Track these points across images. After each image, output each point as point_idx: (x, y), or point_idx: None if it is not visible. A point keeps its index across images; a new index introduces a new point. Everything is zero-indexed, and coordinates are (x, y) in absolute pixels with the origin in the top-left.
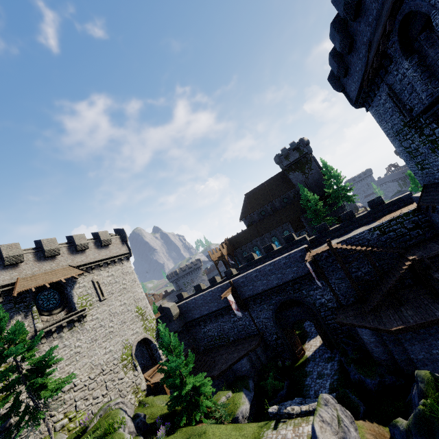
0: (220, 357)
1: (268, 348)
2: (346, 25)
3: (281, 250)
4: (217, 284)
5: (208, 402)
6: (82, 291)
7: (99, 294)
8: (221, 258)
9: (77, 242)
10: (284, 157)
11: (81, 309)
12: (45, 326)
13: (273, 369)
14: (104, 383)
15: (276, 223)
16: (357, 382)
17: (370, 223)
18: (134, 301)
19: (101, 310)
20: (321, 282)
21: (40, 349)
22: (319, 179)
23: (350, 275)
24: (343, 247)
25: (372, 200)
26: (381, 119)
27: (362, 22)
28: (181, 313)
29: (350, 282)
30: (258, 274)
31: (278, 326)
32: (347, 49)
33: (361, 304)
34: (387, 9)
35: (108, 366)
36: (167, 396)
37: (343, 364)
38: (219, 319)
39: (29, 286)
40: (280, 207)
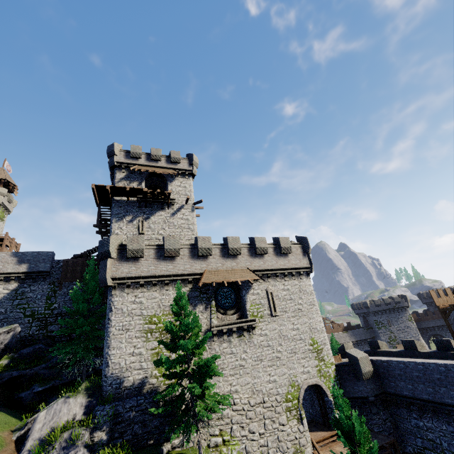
0: None
1: None
2: None
3: None
4: None
5: None
6: (255, 299)
7: (271, 307)
8: None
9: (257, 245)
10: None
11: (252, 318)
12: (218, 324)
13: None
14: (263, 419)
15: None
16: None
17: None
18: (308, 329)
19: (271, 327)
20: None
21: (212, 346)
22: None
23: None
24: None
25: None
26: None
27: None
28: (375, 373)
29: None
30: None
31: None
32: None
33: None
34: None
35: (269, 399)
36: None
37: None
38: None
39: (211, 279)
40: None
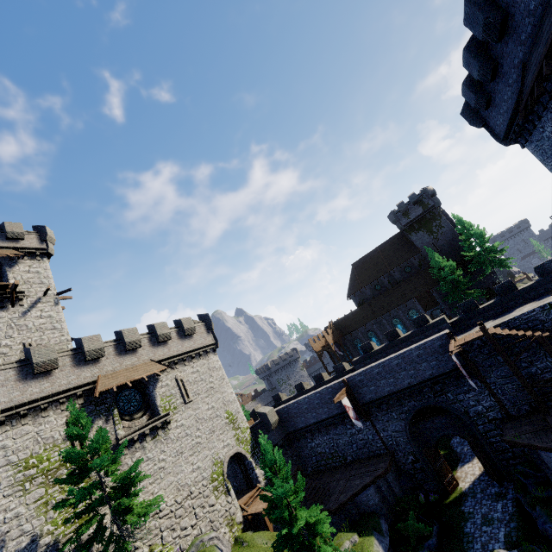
0: (336, 483)
1: (402, 475)
2: (486, 47)
3: (411, 336)
4: (325, 383)
5: (328, 547)
6: (165, 391)
7: (183, 395)
8: (325, 347)
9: (159, 332)
10: (402, 214)
11: (165, 413)
12: (127, 434)
13: (413, 505)
14: (193, 510)
15: (397, 301)
16: (549, 535)
17: (542, 298)
18: (223, 404)
19: (187, 415)
20: (474, 382)
21: (122, 462)
22: (453, 239)
23: (519, 372)
24: (504, 333)
25: (541, 265)
26: (546, 157)
27: (510, 41)
28: (280, 420)
29: (520, 382)
30: (382, 369)
31: (415, 444)
32: (489, 75)
33: (541, 416)
34: (551, 24)
35: (196, 487)
36: (270, 533)
37: (523, 505)
38: (330, 431)
39: (110, 385)
40: (402, 279)
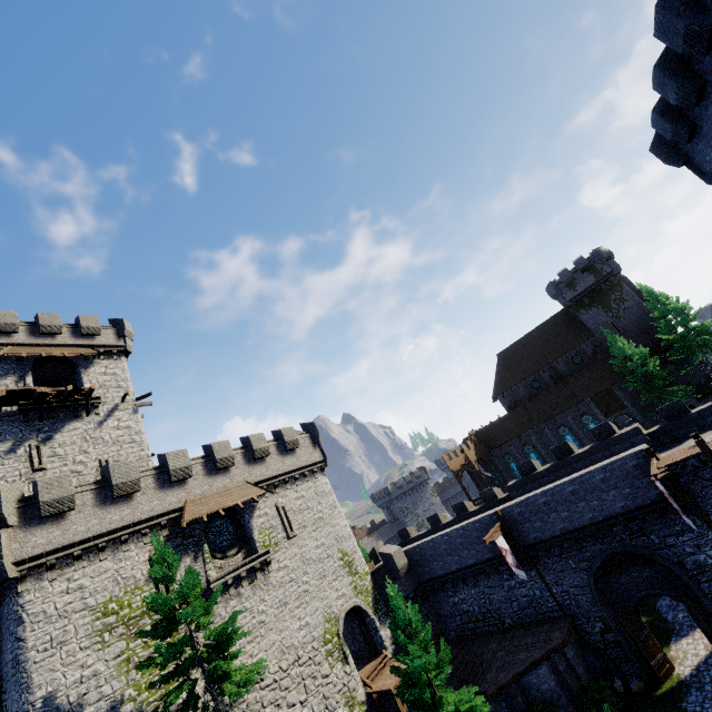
0: (491, 655)
1: (588, 649)
2: (688, 62)
3: (589, 453)
4: (469, 515)
5: None
6: (264, 522)
7: (286, 527)
8: (466, 466)
9: (255, 446)
10: (565, 285)
11: (265, 550)
12: (220, 576)
13: (607, 696)
14: (302, 681)
15: (563, 403)
16: None
17: None
18: (335, 540)
19: (291, 553)
20: (691, 520)
21: (214, 612)
22: (642, 316)
23: None
24: None
25: None
26: None
27: None
28: (410, 564)
29: None
30: (551, 499)
31: (605, 605)
32: (693, 98)
33: None
34: None
35: (304, 651)
36: None
37: None
38: (480, 582)
39: (199, 513)
40: (569, 372)
